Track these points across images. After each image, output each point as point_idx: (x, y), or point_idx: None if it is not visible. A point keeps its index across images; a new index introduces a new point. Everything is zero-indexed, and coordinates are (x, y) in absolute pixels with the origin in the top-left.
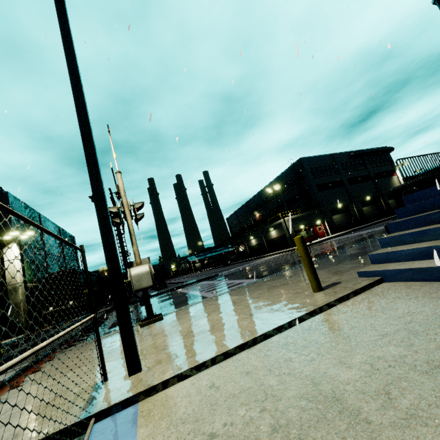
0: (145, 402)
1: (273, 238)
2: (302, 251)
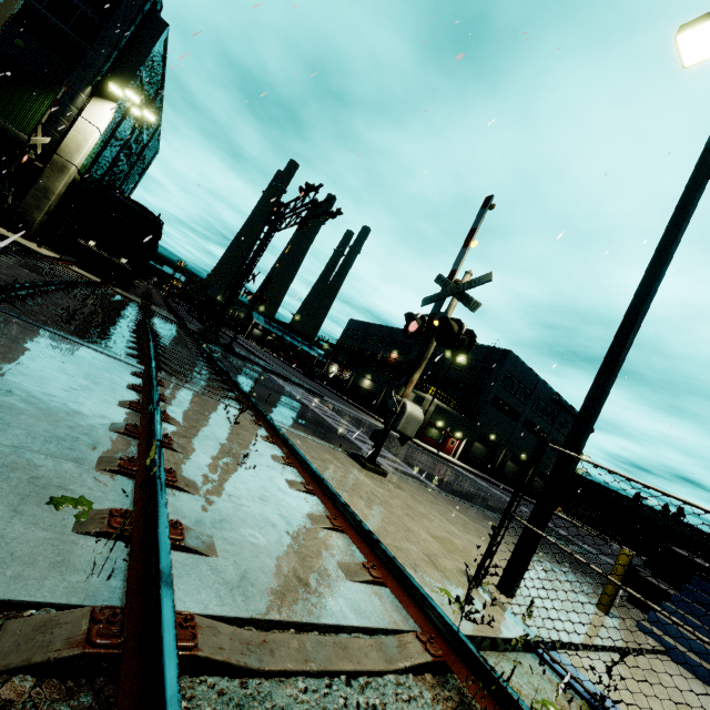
0: (565, 656)
1: None
2: (623, 569)
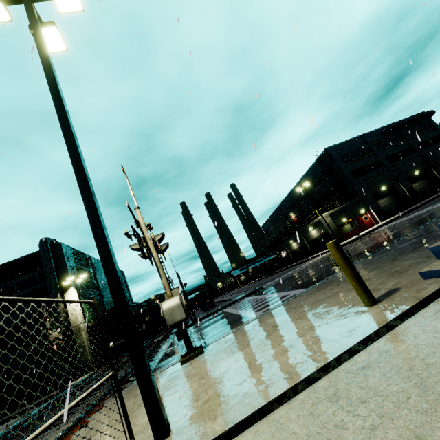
0: None
1: (315, 237)
2: (340, 259)
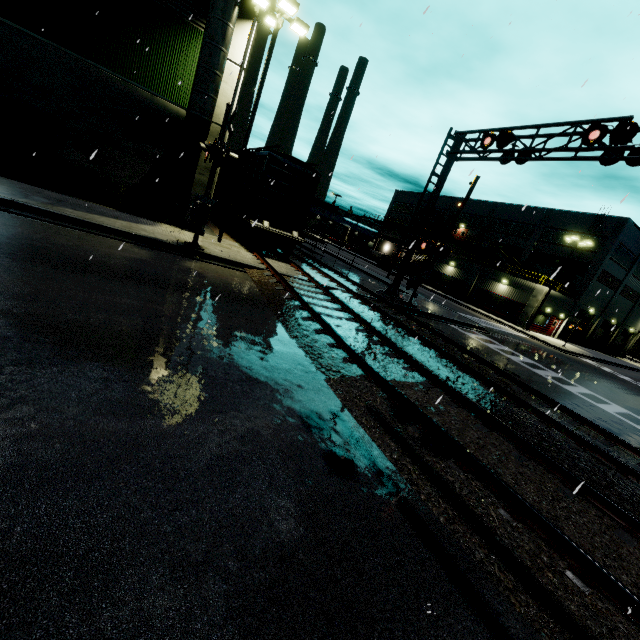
0: None
1: (496, 293)
2: None
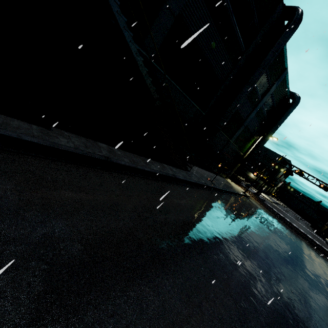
0: None
1: (250, 176)
2: None
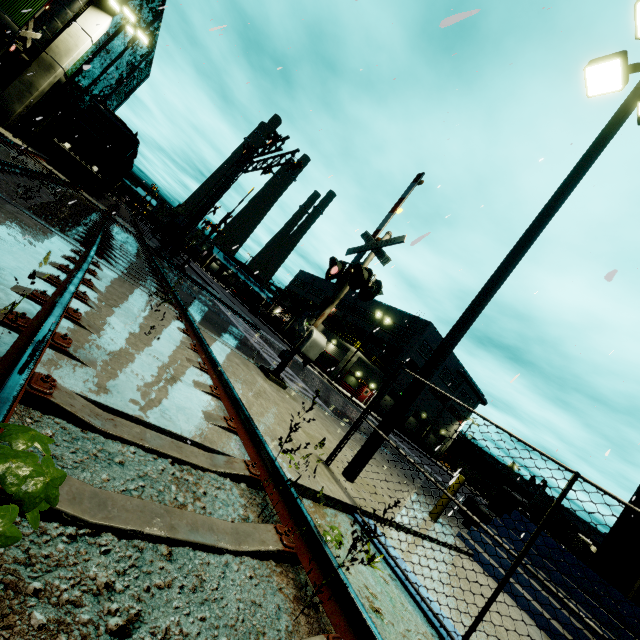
0: (378, 525)
1: (326, 350)
2: (455, 489)
